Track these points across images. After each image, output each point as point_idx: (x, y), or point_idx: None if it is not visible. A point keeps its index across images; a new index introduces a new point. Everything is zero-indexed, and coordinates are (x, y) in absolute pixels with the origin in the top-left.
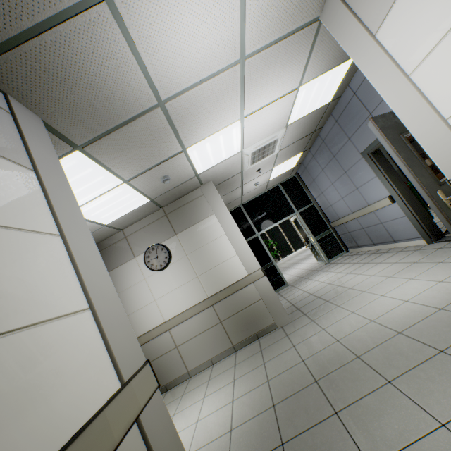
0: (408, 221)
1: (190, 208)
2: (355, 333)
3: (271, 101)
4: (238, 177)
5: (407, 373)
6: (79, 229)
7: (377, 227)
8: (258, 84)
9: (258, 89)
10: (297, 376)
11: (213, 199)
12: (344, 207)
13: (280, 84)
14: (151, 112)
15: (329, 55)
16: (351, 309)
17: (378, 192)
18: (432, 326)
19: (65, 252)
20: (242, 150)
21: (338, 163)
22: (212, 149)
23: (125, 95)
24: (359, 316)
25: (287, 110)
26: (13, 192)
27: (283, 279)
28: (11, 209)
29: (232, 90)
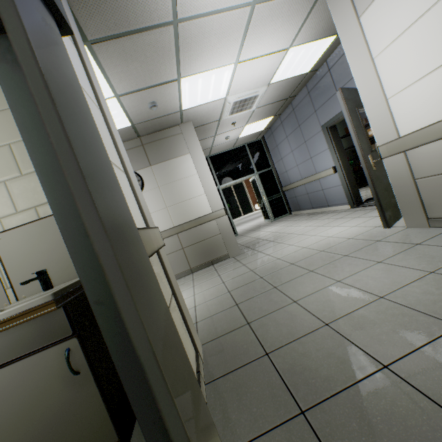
0: (342, 189)
1: (167, 144)
2: (292, 254)
3: (264, 54)
4: (215, 125)
5: (323, 266)
6: (109, 113)
7: (318, 193)
8: (259, 33)
9: (258, 38)
10: (247, 277)
11: (191, 139)
12: (297, 174)
13: (276, 40)
14: (164, 27)
15: (320, 25)
16: (290, 243)
17: (327, 162)
18: (343, 246)
19: (105, 125)
20: (226, 97)
21: (301, 133)
22: (202, 86)
23: (148, 1)
24: (296, 246)
25: (273, 68)
26: (73, 57)
27: (235, 229)
28: (76, 70)
29: (237, 31)
